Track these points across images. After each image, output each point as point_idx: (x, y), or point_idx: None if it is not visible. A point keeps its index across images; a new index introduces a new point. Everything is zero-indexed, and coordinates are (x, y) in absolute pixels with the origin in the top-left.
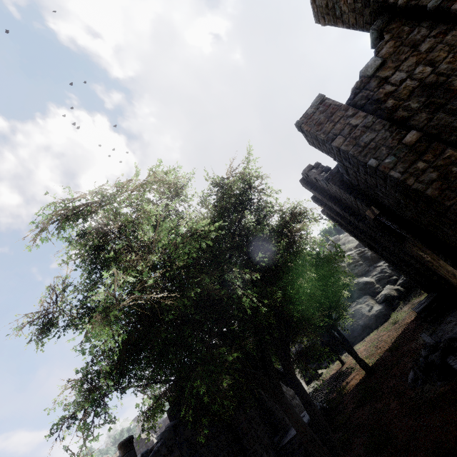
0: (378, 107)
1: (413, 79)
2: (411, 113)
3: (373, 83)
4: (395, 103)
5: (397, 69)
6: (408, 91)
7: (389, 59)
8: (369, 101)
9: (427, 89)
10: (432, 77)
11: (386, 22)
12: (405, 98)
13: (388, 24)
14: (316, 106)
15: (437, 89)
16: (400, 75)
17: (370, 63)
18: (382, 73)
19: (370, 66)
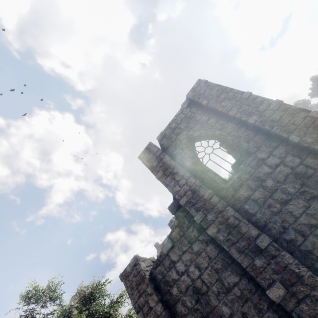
0: (168, 289)
1: (188, 276)
2: (186, 311)
3: (167, 262)
4: (178, 293)
5: (180, 258)
6: (185, 286)
7: (176, 244)
8: (163, 279)
9: (196, 292)
10: (199, 282)
11: (175, 209)
12: (183, 293)
13: (177, 211)
14: (132, 267)
15: (201, 297)
16: (181, 266)
17: (165, 242)
18: (172, 256)
19: (165, 246)
